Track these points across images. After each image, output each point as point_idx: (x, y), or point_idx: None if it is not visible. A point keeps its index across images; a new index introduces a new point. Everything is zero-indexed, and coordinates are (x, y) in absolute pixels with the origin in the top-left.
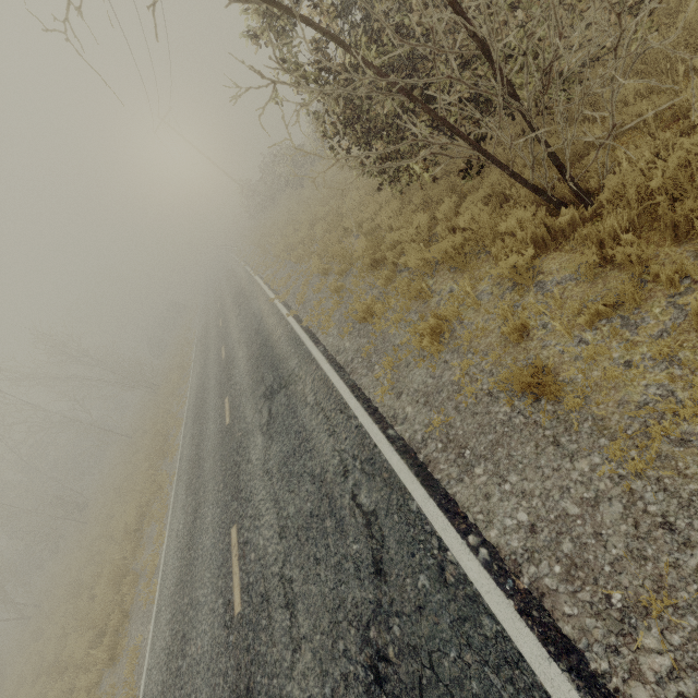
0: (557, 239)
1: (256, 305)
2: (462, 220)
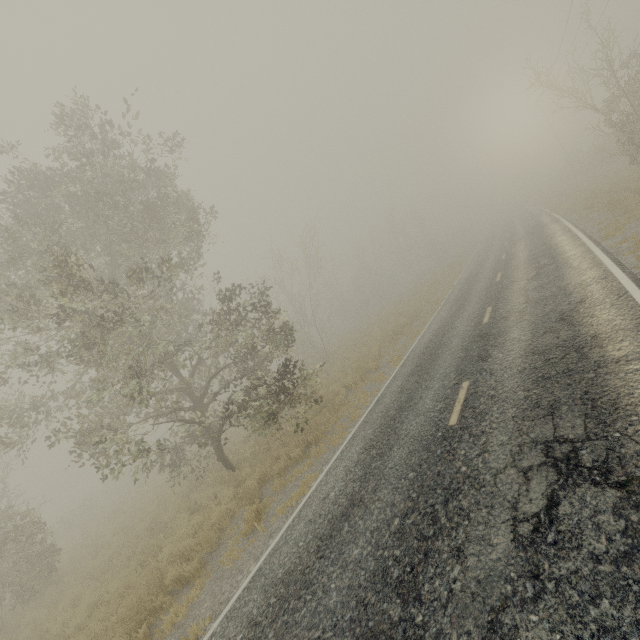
0: None
1: (539, 217)
2: None
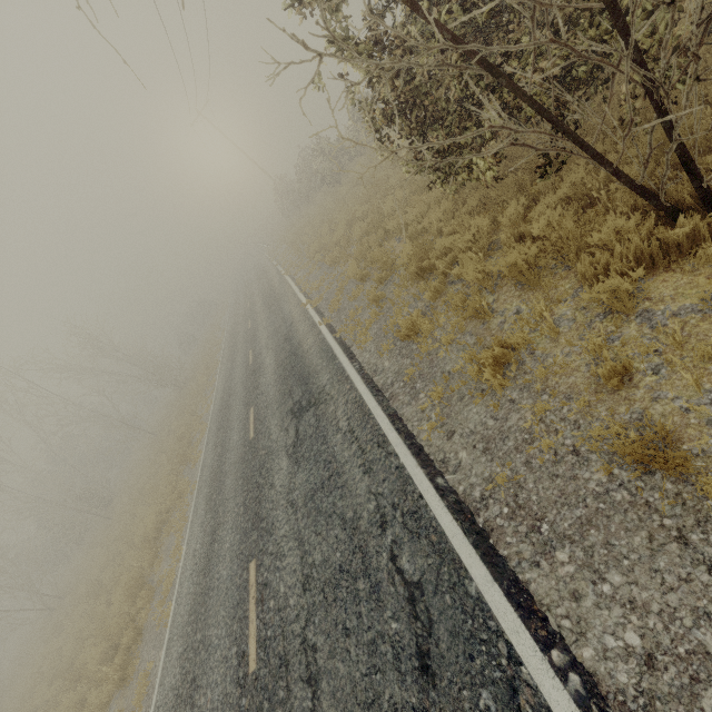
0: (668, 255)
1: (287, 309)
2: (537, 227)
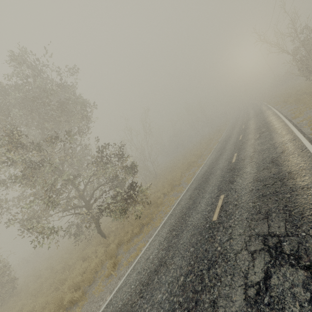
0: None
1: (261, 107)
2: None
